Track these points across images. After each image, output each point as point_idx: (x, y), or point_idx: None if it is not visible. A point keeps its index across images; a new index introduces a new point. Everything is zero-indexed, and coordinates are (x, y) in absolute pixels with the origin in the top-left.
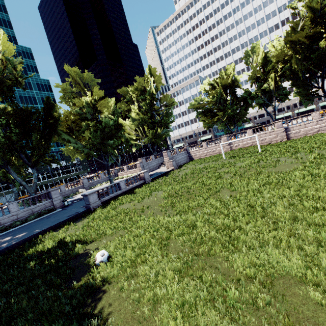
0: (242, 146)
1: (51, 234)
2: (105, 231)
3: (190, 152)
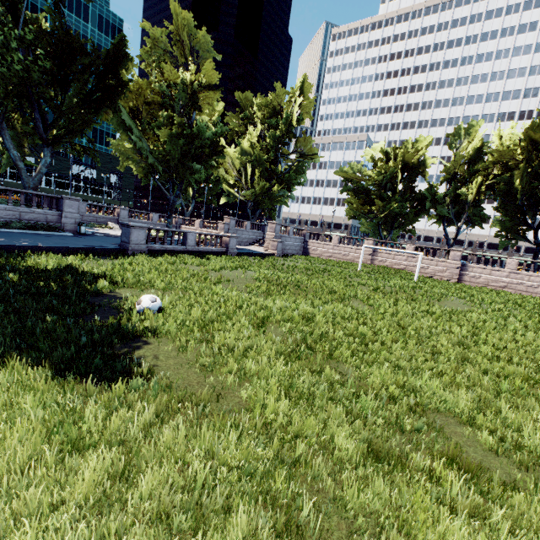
0: (389, 265)
1: (51, 255)
2: (153, 282)
3: (309, 241)
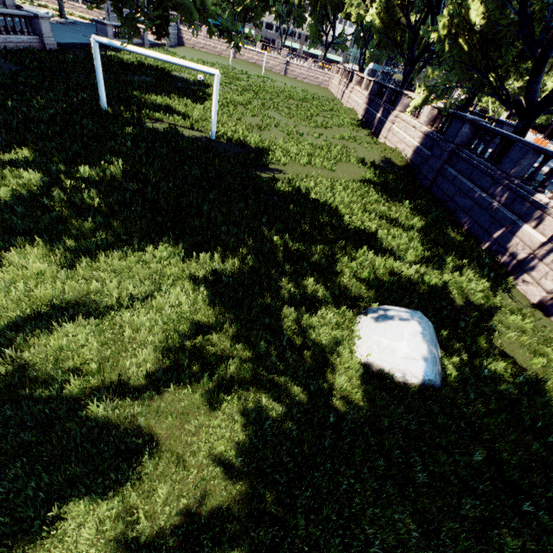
0: (246, 59)
1: (107, 52)
2: (175, 70)
3: (183, 30)
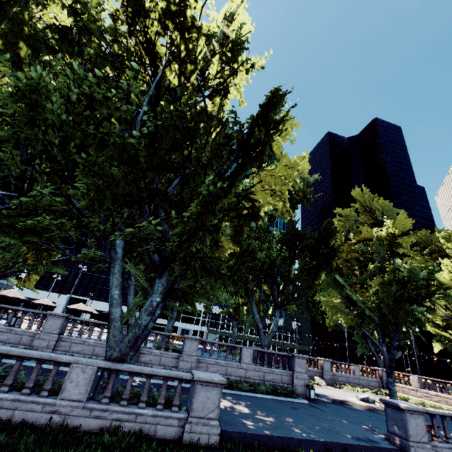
0: None
1: None
2: None
3: None
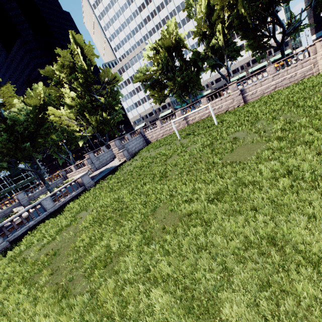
0: (199, 119)
1: None
2: None
3: (145, 134)
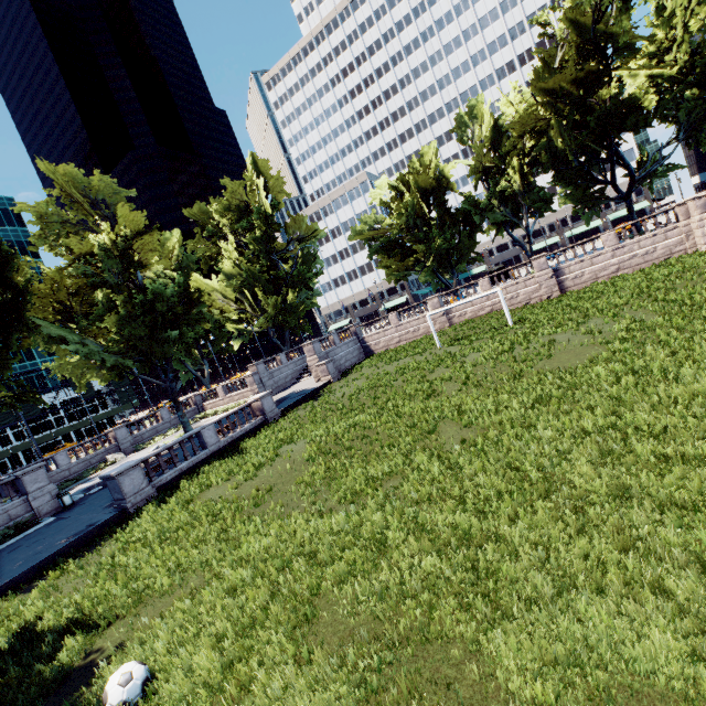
0: (472, 315)
1: (6, 607)
2: (155, 579)
3: (365, 337)
